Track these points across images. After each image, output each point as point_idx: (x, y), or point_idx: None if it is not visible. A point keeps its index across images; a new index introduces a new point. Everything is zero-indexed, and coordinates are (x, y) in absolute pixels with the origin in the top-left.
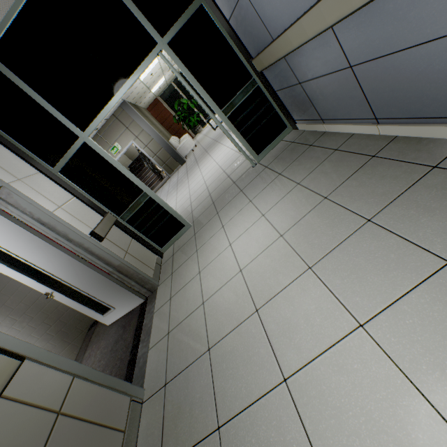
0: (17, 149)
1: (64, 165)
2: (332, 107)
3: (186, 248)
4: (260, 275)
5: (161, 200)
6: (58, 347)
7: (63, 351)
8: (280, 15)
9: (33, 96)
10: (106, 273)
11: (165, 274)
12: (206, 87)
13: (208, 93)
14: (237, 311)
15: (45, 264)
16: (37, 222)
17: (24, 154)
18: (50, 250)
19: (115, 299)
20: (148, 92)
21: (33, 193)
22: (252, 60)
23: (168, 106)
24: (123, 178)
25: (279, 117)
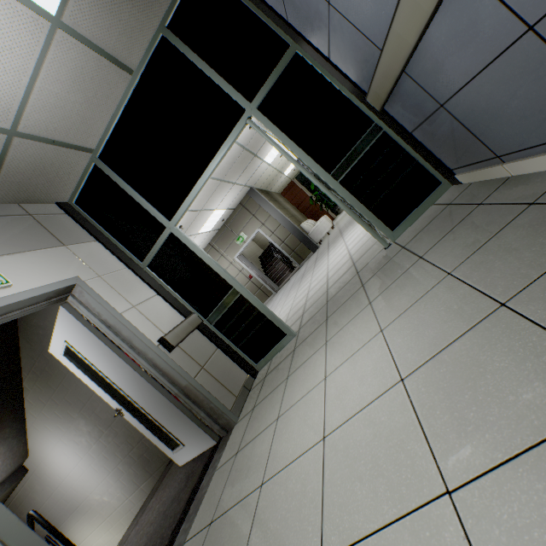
0: (111, 245)
1: (152, 259)
2: (511, 128)
3: (279, 369)
4: (348, 464)
5: (254, 298)
6: (139, 476)
7: (145, 483)
8: (380, 6)
9: (127, 190)
10: (171, 395)
11: (248, 405)
12: (307, 148)
13: (310, 156)
14: (292, 537)
15: (112, 374)
16: (103, 324)
17: (118, 249)
18: (114, 358)
19: (183, 433)
20: (280, 175)
21: (109, 290)
22: (366, 97)
23: (304, 187)
24: (210, 271)
25: (425, 170)
